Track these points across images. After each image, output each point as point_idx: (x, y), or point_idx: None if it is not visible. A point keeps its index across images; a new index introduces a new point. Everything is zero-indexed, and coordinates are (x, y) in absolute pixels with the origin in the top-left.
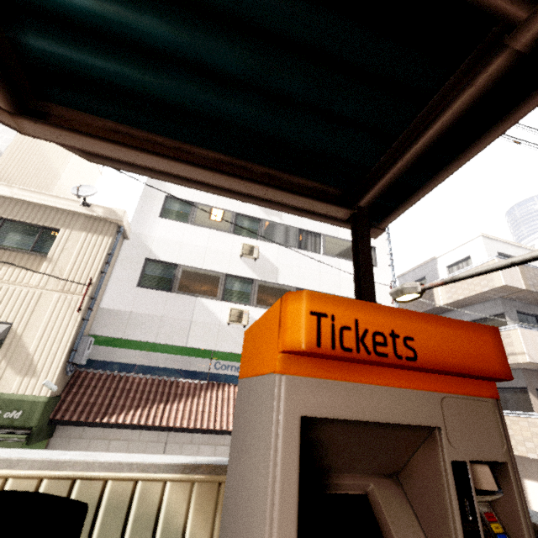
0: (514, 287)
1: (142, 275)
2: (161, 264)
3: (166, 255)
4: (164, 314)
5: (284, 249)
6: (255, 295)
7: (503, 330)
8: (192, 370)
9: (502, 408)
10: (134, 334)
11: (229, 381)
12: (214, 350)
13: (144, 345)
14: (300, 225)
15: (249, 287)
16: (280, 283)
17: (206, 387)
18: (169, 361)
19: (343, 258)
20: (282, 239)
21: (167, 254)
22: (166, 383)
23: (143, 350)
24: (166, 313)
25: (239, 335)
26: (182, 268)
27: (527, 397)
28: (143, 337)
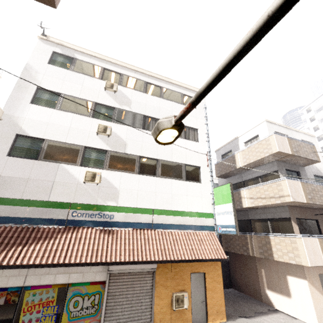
0: (284, 152)
1: (13, 147)
2: (31, 139)
3: (35, 132)
4: (30, 177)
5: (132, 129)
6: (107, 161)
7: (277, 181)
8: (53, 218)
9: (275, 231)
10: (2, 192)
11: (84, 224)
12: (72, 203)
13: (10, 201)
14: (144, 113)
15: (103, 155)
16: (127, 153)
17: (63, 231)
18: (32, 213)
19: None
20: (131, 122)
21: (36, 131)
22: (28, 230)
23: (9, 205)
24: (32, 176)
25: (94, 191)
26: (48, 142)
27: (290, 223)
28: (10, 195)
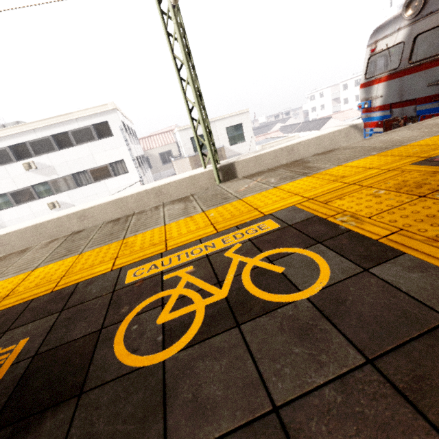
0: None
1: None
2: None
3: None
4: None
5: (70, 192)
6: None
7: None
8: None
9: None
10: None
11: None
12: None
13: None
14: (71, 172)
15: None
16: None
17: None
18: None
19: (106, 179)
20: (66, 187)
21: None
22: None
23: None
24: None
25: None
26: None
27: None
28: None
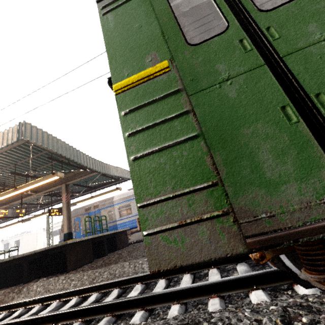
0: None
1: None
2: None
3: None
4: None
5: None
6: None
7: None
8: None
9: None
10: None
11: None
12: None
13: None
14: None
15: None
16: None
17: None
18: None
19: None
20: None
21: None
22: None
23: None
24: None
25: None
26: None
27: None
28: None
